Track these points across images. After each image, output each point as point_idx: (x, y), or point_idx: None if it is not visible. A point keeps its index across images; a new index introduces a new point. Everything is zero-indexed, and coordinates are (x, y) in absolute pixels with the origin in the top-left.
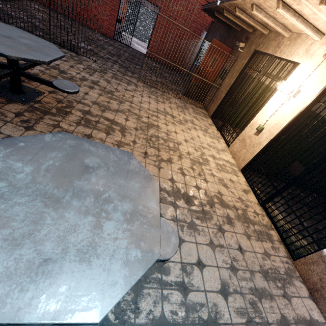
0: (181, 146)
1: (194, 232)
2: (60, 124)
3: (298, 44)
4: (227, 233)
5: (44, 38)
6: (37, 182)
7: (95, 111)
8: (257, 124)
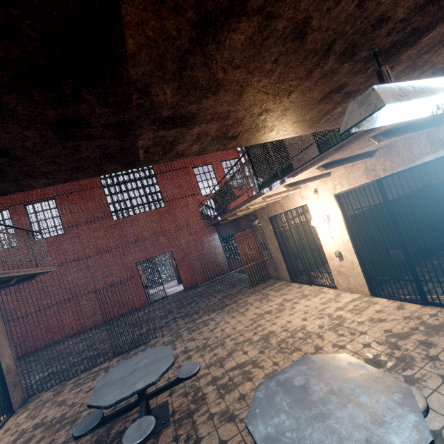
0: (308, 328)
1: (420, 383)
2: (211, 412)
3: (292, 198)
4: (440, 355)
5: (109, 359)
6: (298, 417)
7: (217, 372)
8: (331, 253)
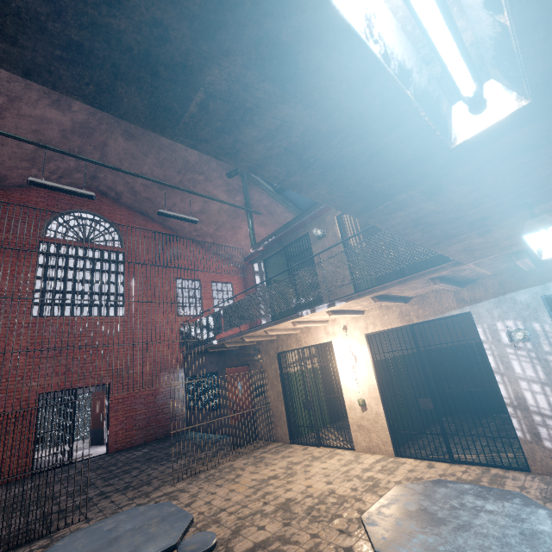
0: (339, 491)
1: None
2: None
3: (315, 332)
4: None
5: None
6: (438, 533)
7: None
8: (353, 401)
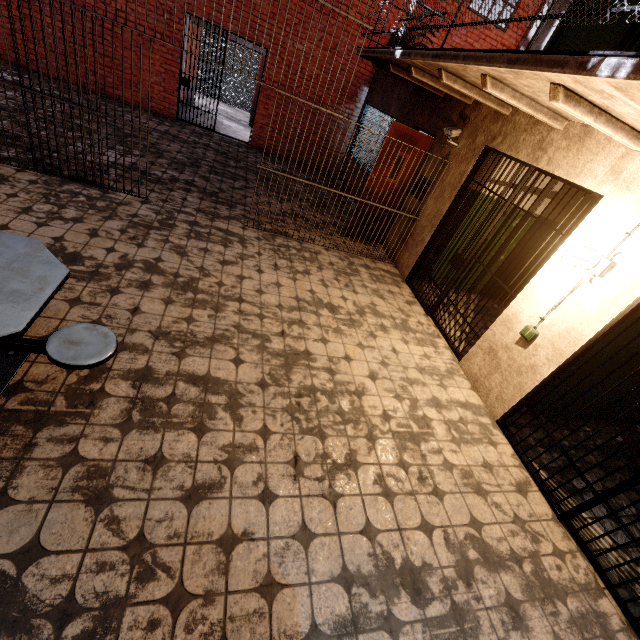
0: (367, 400)
1: None
2: (79, 449)
3: (590, 152)
4: None
5: (22, 165)
6: None
7: (162, 362)
8: (519, 320)
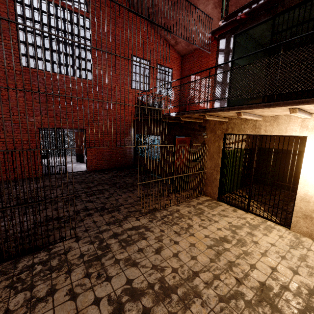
0: None
1: None
2: None
3: (284, 123)
4: None
5: None
6: None
7: None
8: (310, 196)
